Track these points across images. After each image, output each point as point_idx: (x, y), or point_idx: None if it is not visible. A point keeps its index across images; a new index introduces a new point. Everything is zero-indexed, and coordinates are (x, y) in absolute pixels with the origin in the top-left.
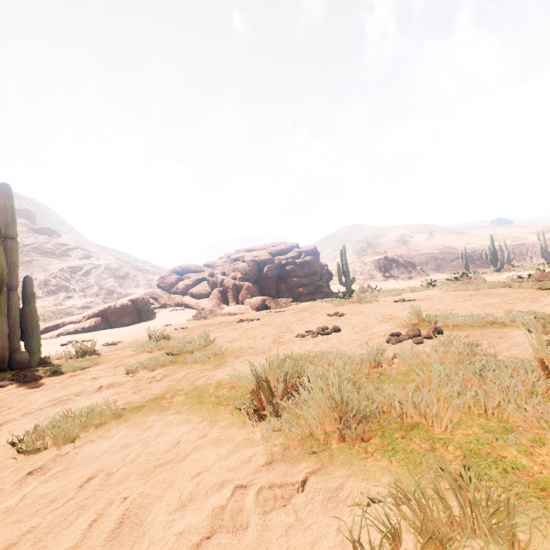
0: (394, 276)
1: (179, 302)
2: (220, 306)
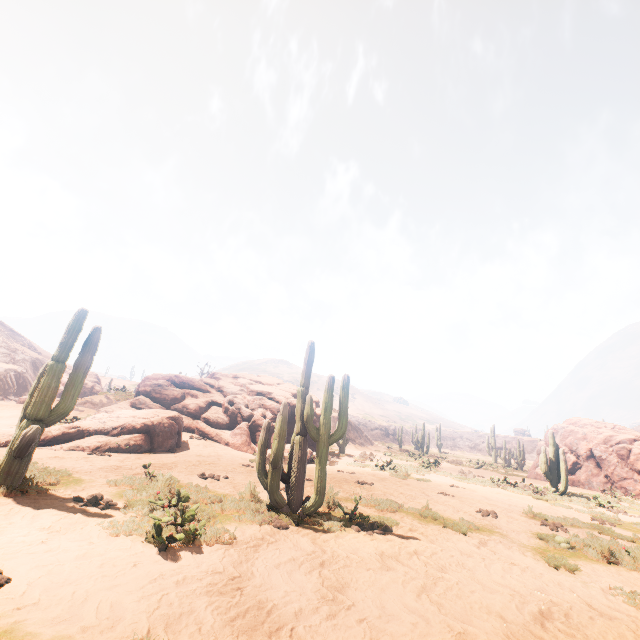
0: (352, 439)
1: (191, 426)
2: (251, 445)
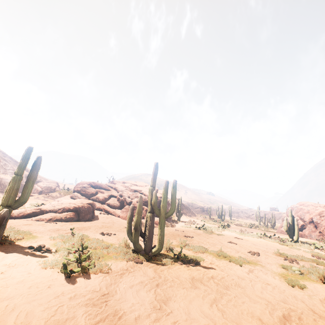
0: (185, 213)
1: (100, 207)
2: None
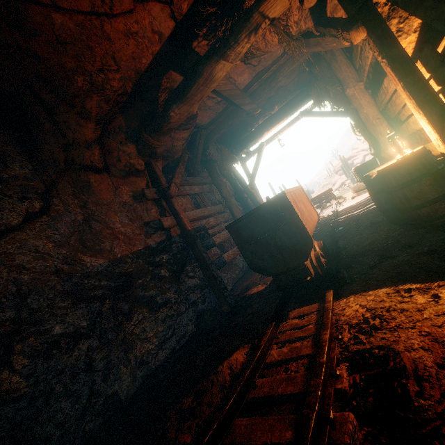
0: None
1: None
2: None
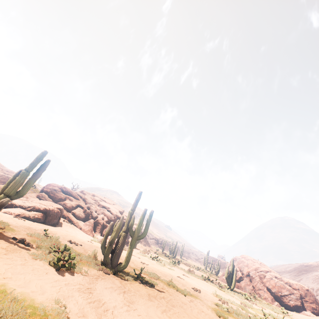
0: (141, 241)
1: (65, 214)
2: (92, 232)
